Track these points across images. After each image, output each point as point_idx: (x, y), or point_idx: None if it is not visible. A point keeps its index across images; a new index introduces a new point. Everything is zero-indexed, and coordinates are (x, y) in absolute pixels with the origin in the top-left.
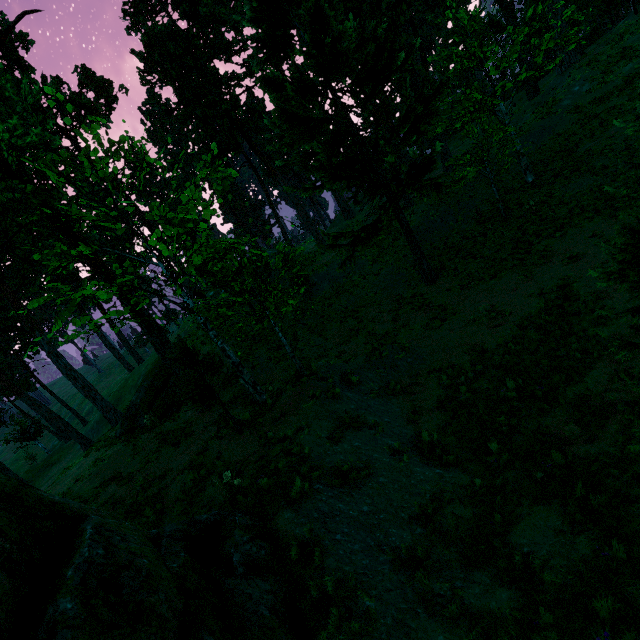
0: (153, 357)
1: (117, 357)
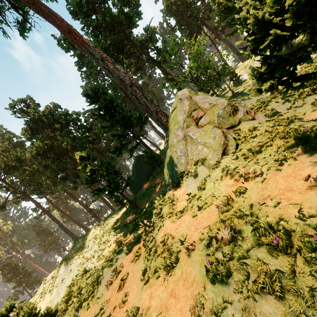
0: None
1: None
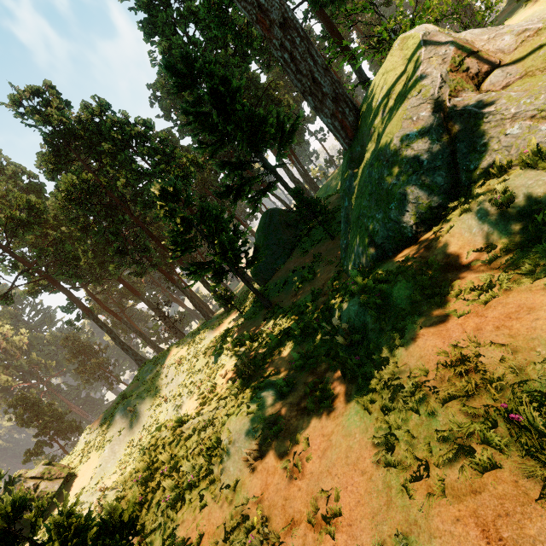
0: (334, 174)
1: (308, 182)
